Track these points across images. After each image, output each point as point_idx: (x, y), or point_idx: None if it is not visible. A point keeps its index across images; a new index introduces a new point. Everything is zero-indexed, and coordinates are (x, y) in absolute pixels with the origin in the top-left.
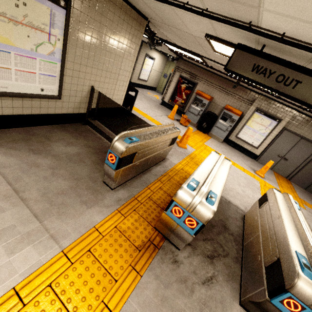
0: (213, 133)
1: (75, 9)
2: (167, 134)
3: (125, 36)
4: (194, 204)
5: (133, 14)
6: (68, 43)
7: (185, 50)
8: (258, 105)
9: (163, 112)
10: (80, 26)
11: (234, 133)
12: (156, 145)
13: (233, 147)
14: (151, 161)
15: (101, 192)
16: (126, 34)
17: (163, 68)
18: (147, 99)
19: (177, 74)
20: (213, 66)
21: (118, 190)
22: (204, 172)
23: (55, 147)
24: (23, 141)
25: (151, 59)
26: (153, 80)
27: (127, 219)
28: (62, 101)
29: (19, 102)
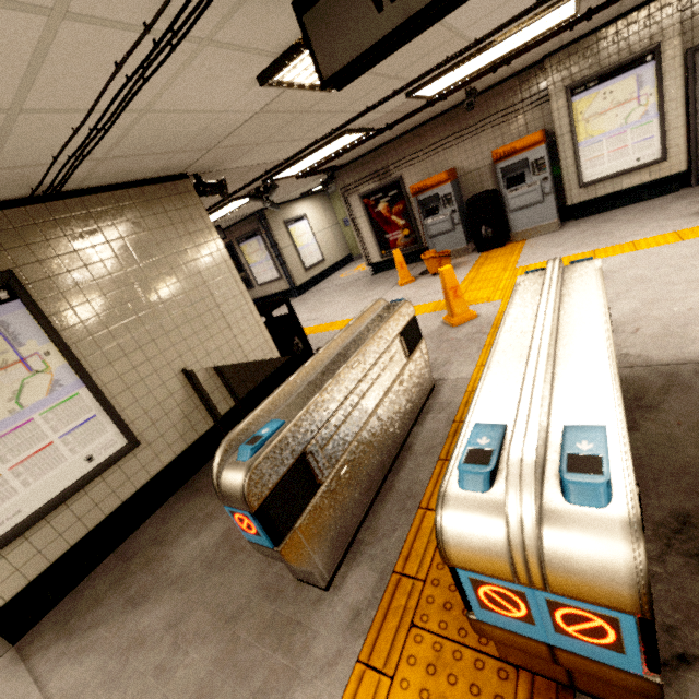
0: (521, 229)
1: (36, 281)
2: (368, 339)
3: (168, 238)
4: (522, 546)
5: (152, 193)
6: (70, 342)
7: (312, 151)
8: (563, 80)
9: (384, 286)
10: (68, 297)
11: (568, 184)
12: (357, 386)
13: (600, 211)
14: (390, 425)
15: (300, 619)
16: (167, 233)
17: (333, 214)
18: (343, 288)
19: (354, 199)
20: (387, 118)
21: (343, 581)
22: (514, 365)
23: (176, 556)
24: (114, 588)
25: (300, 220)
26: (334, 248)
27: (401, 679)
28: (148, 444)
29: (64, 516)
